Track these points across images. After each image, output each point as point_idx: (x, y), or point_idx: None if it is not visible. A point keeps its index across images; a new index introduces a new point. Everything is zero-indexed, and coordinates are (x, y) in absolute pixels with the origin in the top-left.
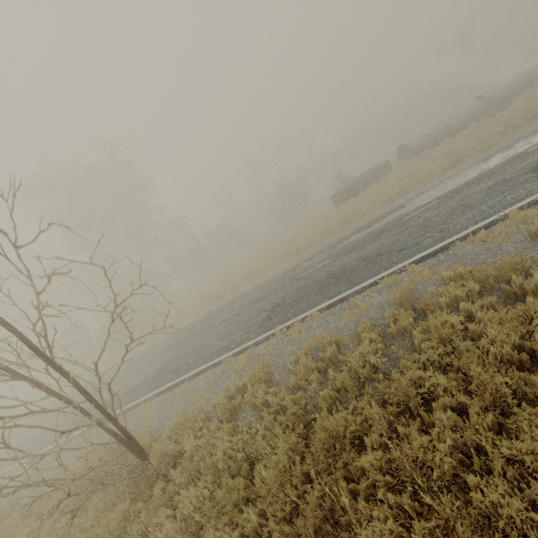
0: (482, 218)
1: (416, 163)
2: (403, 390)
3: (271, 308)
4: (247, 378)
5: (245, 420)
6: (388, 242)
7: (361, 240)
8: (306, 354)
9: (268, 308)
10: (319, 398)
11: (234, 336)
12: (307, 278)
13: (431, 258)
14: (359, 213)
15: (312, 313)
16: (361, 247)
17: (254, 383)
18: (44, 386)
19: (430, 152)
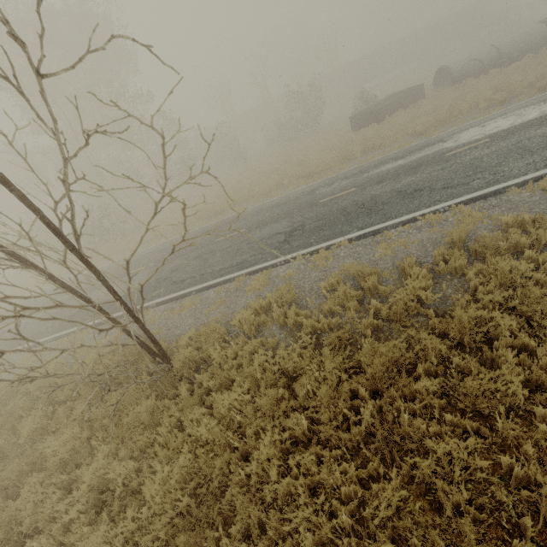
0: (545, 166)
1: (456, 93)
2: (461, 327)
3: (287, 232)
4: (273, 298)
5: (275, 337)
6: (429, 178)
7: (394, 172)
8: (338, 282)
9: (284, 231)
10: (359, 325)
11: (246, 255)
12: (328, 205)
13: (481, 201)
14: (384, 142)
15: (339, 242)
16: (395, 179)
17: (280, 304)
18: (59, 279)
19: (473, 82)
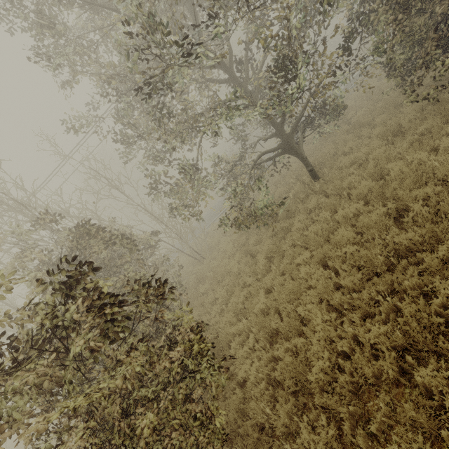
0: None
1: None
2: None
3: None
4: None
5: None
6: None
7: None
8: None
9: None
10: None
11: None
12: None
13: None
14: None
15: None
16: None
17: None
18: None
19: None
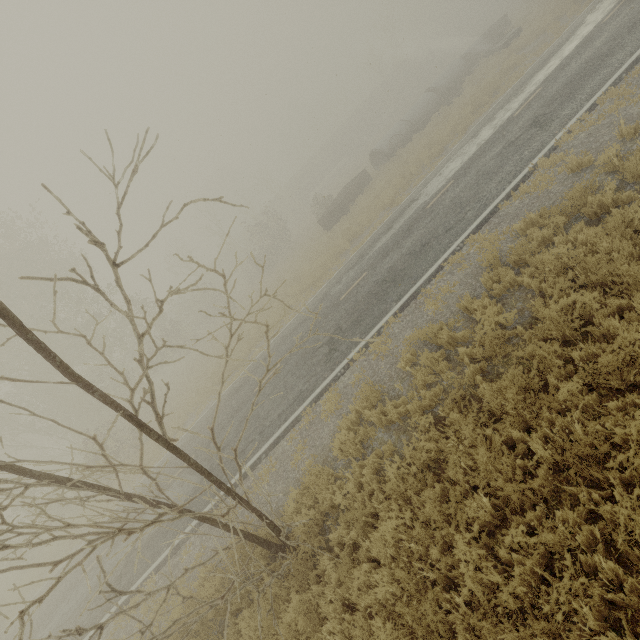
0: (514, 176)
1: (397, 163)
2: (555, 324)
3: (327, 341)
4: (359, 406)
5: (388, 442)
6: (426, 231)
7: (392, 242)
8: (412, 355)
9: (323, 342)
10: (464, 379)
11: (299, 386)
12: (351, 298)
13: (485, 225)
14: (363, 226)
15: (386, 322)
16: (397, 247)
17: (370, 407)
18: (136, 495)
19: (405, 151)
